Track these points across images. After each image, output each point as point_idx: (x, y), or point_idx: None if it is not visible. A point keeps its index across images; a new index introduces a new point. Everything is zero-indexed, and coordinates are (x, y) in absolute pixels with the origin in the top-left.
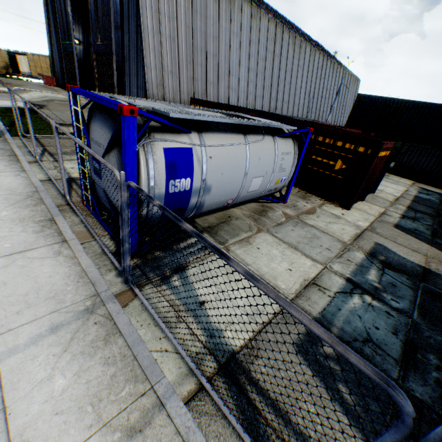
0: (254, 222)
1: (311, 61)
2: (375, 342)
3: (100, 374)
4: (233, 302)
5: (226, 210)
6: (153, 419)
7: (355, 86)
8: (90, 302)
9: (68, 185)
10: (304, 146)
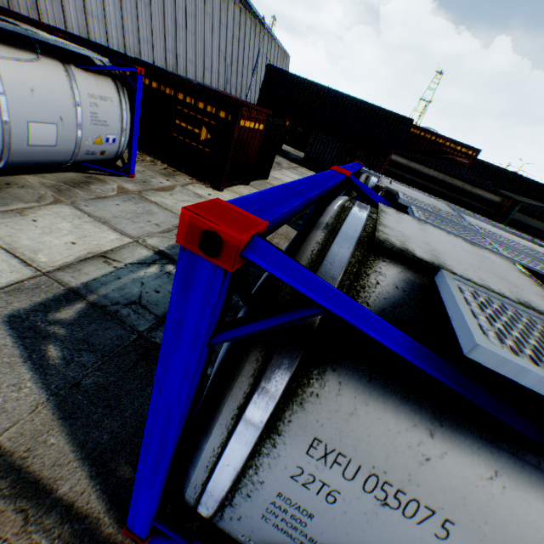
0: (55, 193)
1: (224, 11)
2: (143, 304)
3: None
4: None
5: (10, 176)
6: None
7: (285, 64)
8: None
9: None
10: (137, 95)
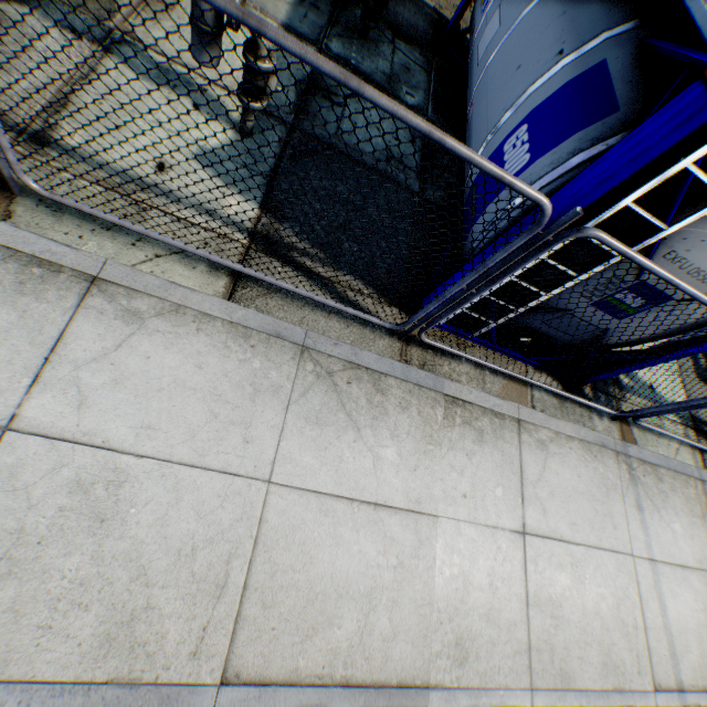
0: None
1: None
2: None
3: (678, 501)
4: (657, 366)
5: None
6: (706, 492)
7: None
8: (623, 465)
9: (302, 274)
10: None
